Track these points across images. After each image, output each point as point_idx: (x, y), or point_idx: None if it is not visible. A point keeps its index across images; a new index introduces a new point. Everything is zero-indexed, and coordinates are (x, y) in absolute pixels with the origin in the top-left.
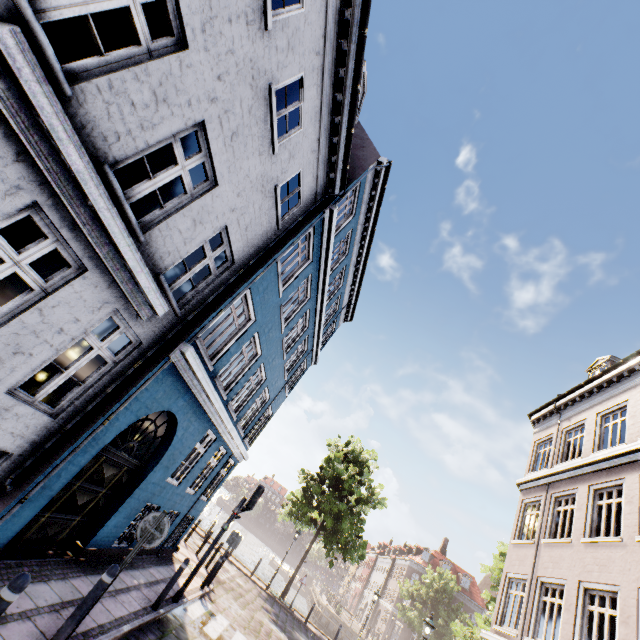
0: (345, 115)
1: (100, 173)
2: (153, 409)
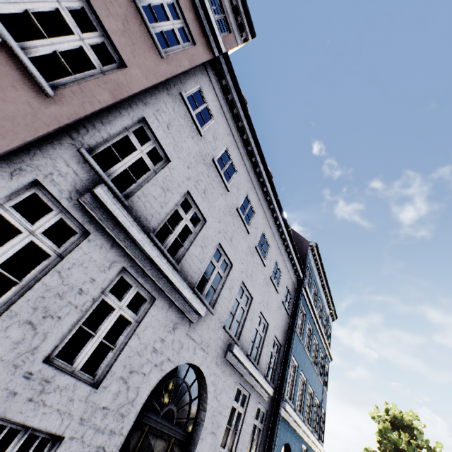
0: (292, 252)
1: (246, 357)
2: (281, 445)
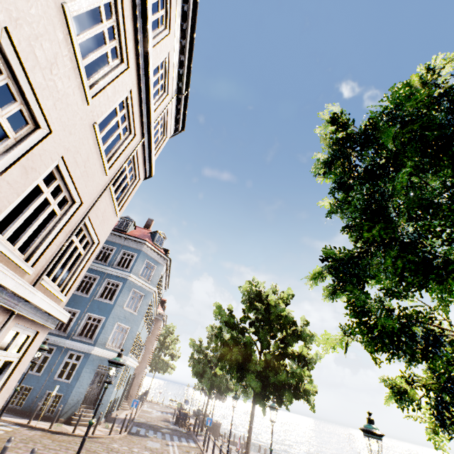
0: None
1: None
2: None
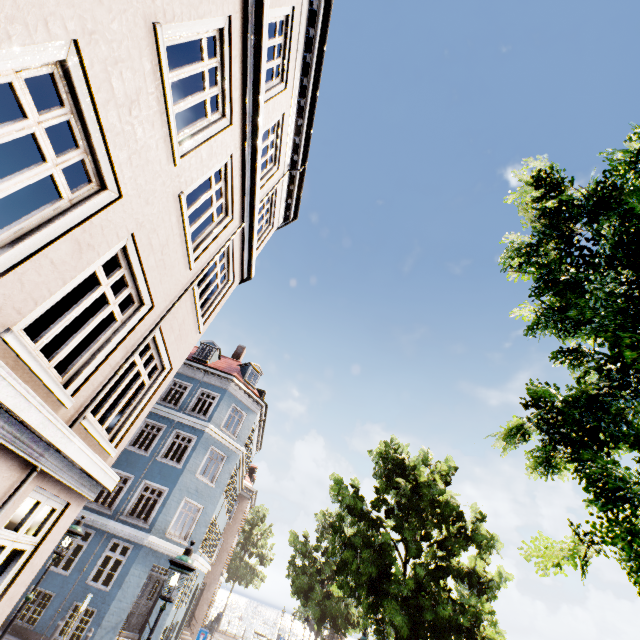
0: None
1: None
2: None
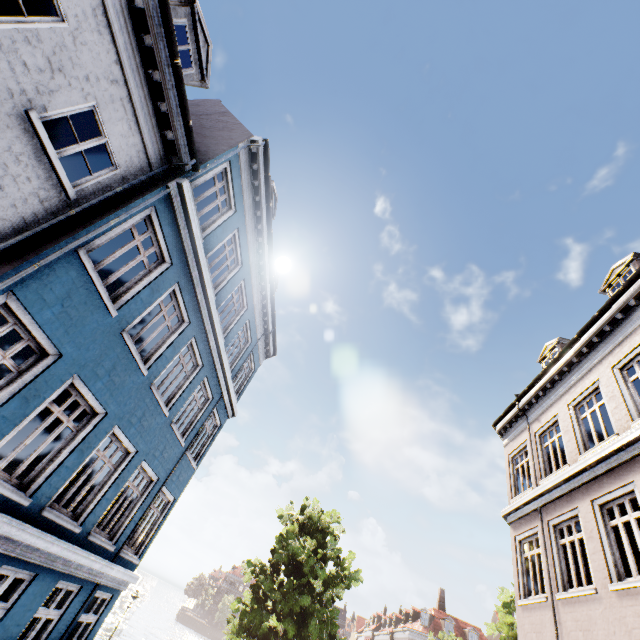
0: (159, 35)
1: None
2: None
